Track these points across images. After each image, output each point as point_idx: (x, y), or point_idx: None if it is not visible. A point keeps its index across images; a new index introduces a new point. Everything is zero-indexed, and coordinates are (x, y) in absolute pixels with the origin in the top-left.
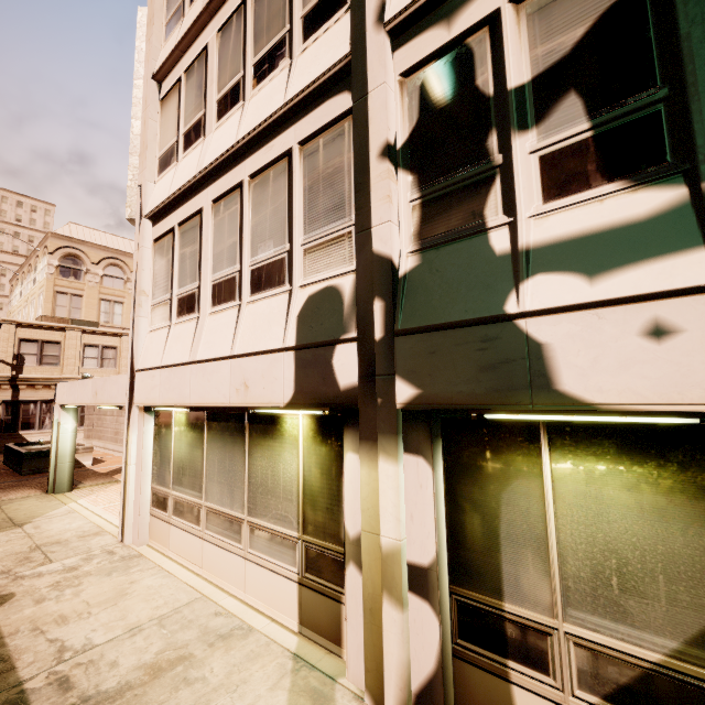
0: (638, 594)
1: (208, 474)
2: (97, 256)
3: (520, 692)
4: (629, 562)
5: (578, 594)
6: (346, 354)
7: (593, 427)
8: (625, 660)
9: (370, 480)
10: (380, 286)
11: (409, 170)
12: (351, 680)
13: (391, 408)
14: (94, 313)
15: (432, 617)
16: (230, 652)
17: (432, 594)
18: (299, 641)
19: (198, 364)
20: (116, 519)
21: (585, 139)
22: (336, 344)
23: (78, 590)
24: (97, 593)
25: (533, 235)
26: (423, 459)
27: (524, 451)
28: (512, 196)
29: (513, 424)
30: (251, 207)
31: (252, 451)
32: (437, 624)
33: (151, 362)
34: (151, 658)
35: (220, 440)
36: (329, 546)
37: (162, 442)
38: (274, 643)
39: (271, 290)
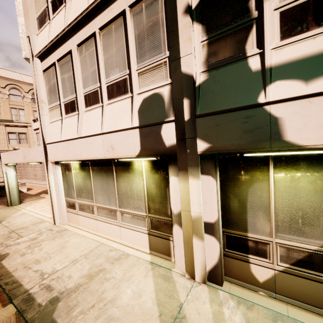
0: (310, 225)
1: (95, 191)
2: (3, 83)
3: (254, 266)
4: (307, 213)
5: (283, 227)
6: (168, 128)
7: (296, 157)
8: (301, 250)
9: (185, 188)
10: (187, 91)
11: (200, 22)
12: (178, 269)
13: (195, 154)
14: (8, 115)
15: (216, 242)
16: (122, 265)
17: (216, 233)
18: (151, 257)
19: (83, 138)
20: (48, 215)
21: (308, 0)
22: (162, 124)
23: (41, 248)
24: (50, 248)
25: (274, 59)
26: (211, 177)
27: (261, 169)
28: (262, 37)
29: (256, 158)
30: (102, 48)
31: (118, 179)
32: (218, 244)
33: (54, 139)
34: (86, 272)
35: (100, 175)
36: (162, 218)
37: (67, 178)
38: (140, 259)
39: (120, 96)
